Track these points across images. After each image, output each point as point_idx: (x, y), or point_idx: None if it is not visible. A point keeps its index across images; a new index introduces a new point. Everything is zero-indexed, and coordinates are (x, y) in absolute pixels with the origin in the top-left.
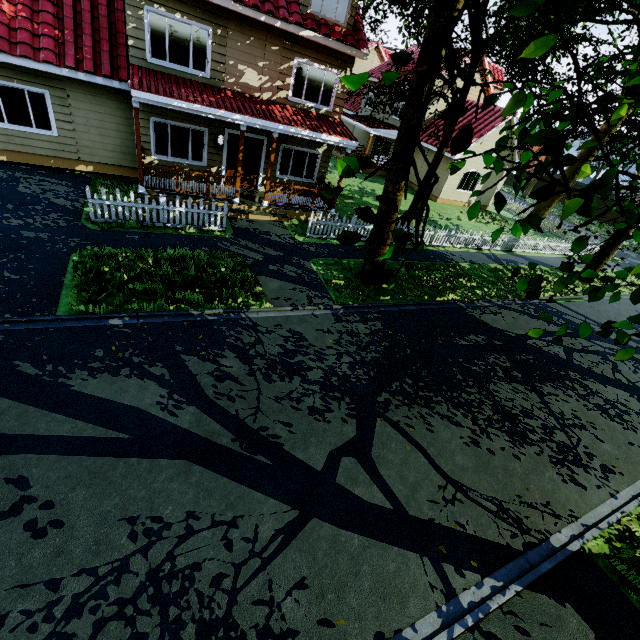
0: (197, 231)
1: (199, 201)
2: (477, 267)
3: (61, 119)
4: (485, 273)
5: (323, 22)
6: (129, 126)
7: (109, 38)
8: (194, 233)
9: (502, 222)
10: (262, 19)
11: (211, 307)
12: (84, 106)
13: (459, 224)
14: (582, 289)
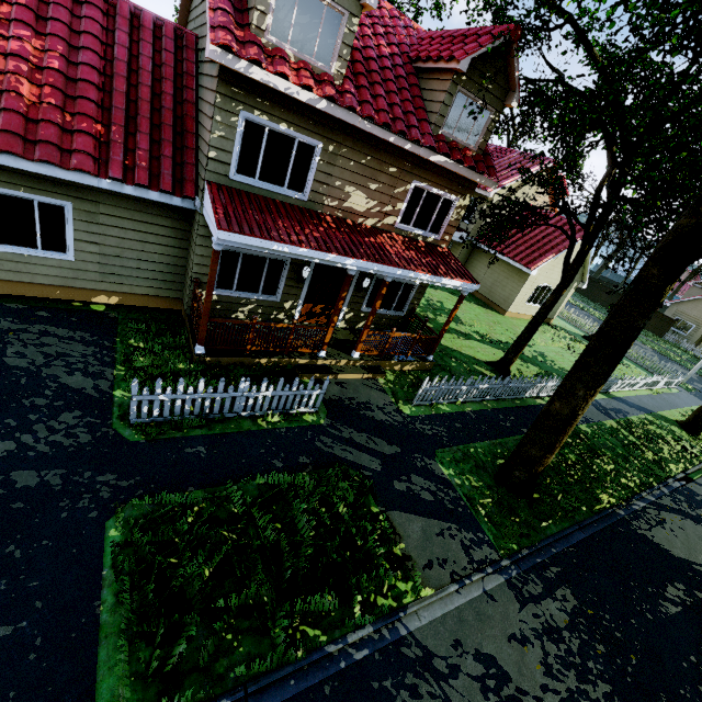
0: (282, 418)
1: (275, 359)
2: (597, 429)
3: (83, 239)
4: (609, 440)
5: (455, 145)
6: (181, 248)
7: (173, 138)
8: (279, 423)
9: (573, 341)
10: (390, 139)
11: (351, 619)
12: (121, 223)
13: (542, 352)
14: (698, 449)
